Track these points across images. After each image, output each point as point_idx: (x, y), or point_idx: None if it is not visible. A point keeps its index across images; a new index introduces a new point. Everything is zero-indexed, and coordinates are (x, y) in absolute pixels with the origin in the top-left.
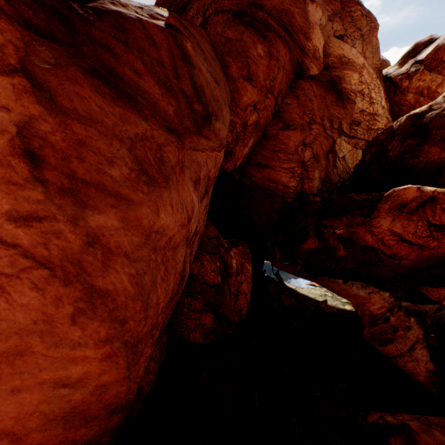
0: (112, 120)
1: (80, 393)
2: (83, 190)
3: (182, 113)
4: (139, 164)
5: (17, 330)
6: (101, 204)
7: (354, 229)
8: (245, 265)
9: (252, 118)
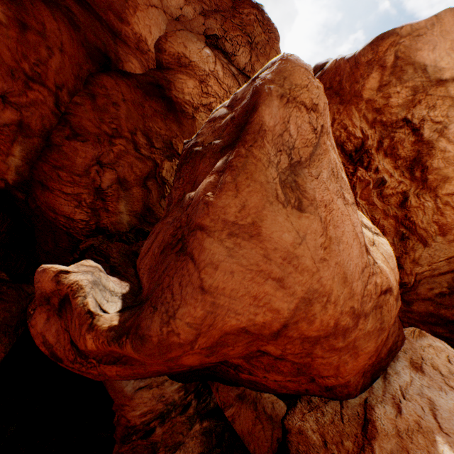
0: None
1: None
2: None
3: None
4: None
5: None
6: None
7: None
8: None
9: (6, 115)
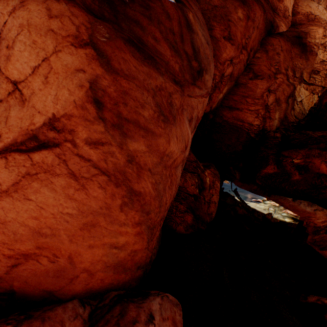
0: (142, 76)
1: (123, 253)
2: (125, 125)
3: (184, 69)
4: (158, 107)
5: (91, 211)
6: (136, 135)
7: (311, 160)
8: (215, 182)
9: (228, 70)
